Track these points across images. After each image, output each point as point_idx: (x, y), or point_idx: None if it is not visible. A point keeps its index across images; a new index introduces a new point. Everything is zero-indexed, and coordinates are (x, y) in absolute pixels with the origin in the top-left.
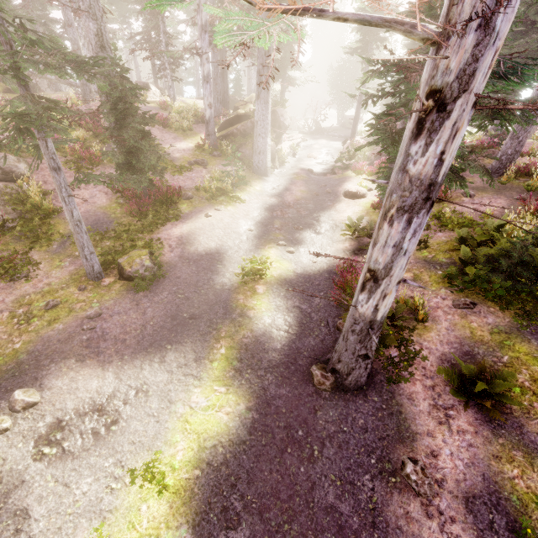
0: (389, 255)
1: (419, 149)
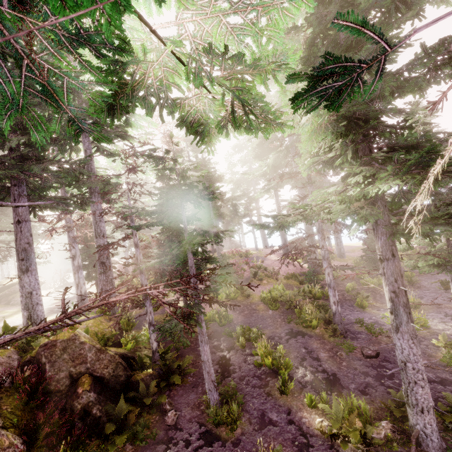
0: (78, 279)
1: (74, 262)
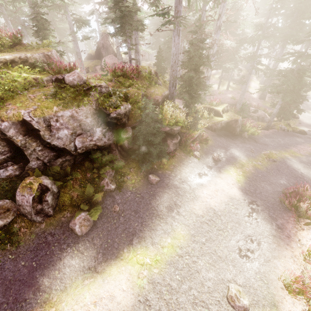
0: None
1: None
